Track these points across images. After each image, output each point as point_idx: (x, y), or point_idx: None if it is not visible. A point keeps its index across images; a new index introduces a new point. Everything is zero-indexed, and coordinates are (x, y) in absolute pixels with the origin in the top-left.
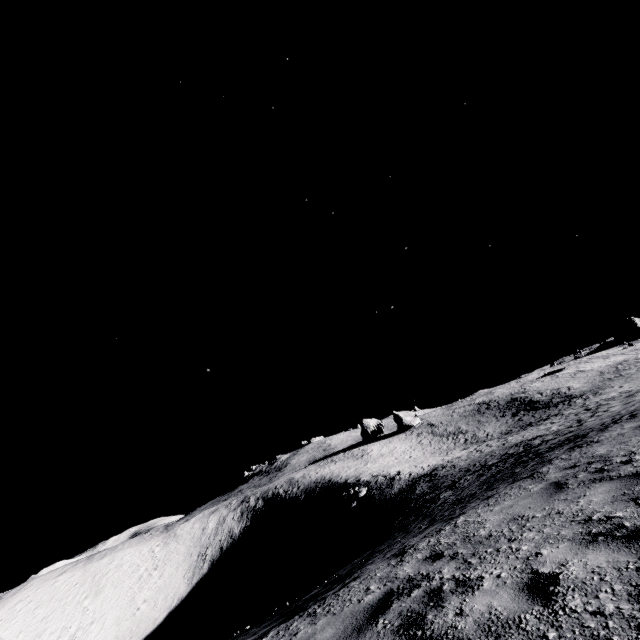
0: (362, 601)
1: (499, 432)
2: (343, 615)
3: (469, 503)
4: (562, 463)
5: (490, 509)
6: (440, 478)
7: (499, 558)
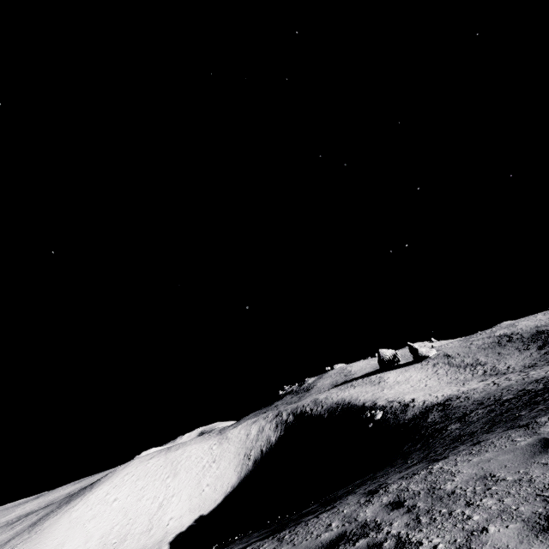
0: (319, 538)
1: (522, 365)
2: (298, 548)
3: (461, 444)
4: None
5: (469, 459)
6: (452, 409)
7: (447, 524)
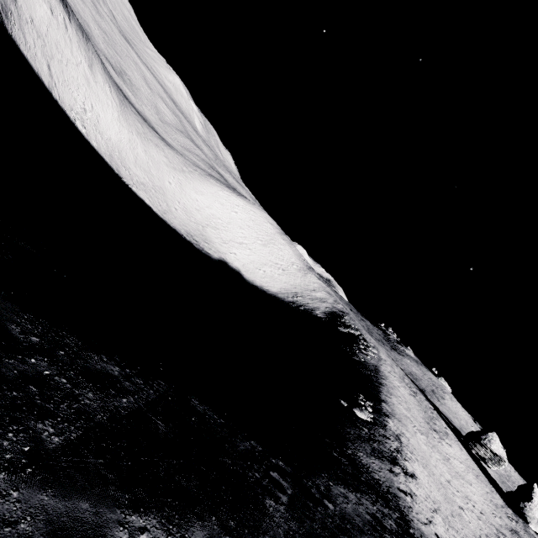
0: None
1: None
2: None
3: None
4: None
5: None
6: None
7: None
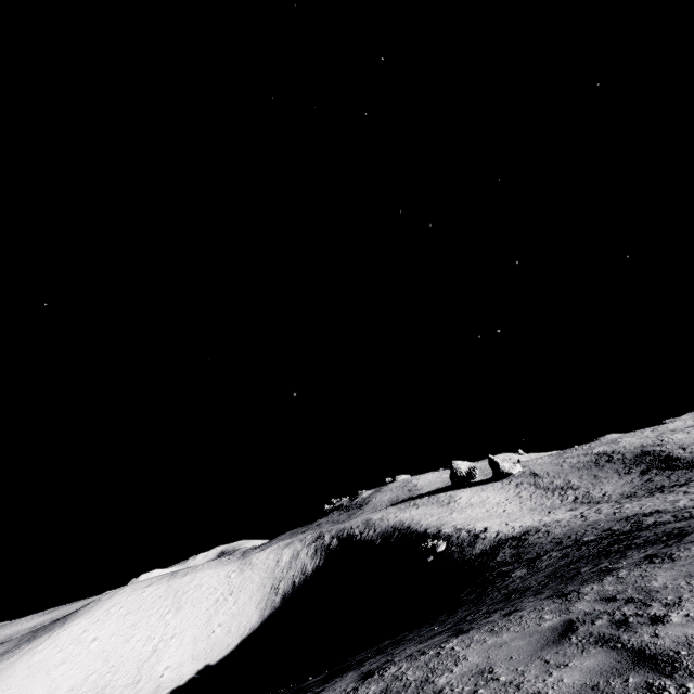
0: None
1: (620, 493)
2: None
3: (501, 608)
4: (609, 586)
5: (485, 639)
6: (527, 546)
7: None
